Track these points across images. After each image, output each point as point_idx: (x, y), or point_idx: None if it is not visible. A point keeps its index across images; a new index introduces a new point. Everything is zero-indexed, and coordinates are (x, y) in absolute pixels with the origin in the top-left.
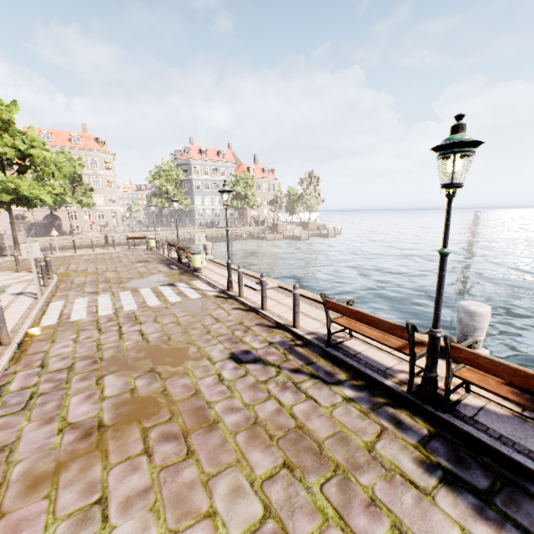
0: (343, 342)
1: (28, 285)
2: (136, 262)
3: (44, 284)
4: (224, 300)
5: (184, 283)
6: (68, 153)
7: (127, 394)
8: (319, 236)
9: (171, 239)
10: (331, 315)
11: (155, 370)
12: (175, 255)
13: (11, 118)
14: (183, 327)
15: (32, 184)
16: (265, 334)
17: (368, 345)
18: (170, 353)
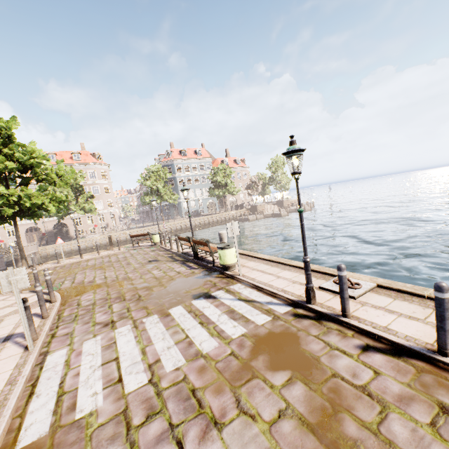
0: None
1: None
2: (146, 263)
3: (42, 316)
4: (318, 325)
5: (223, 290)
6: (70, 167)
7: None
8: (296, 211)
9: (164, 231)
10: None
11: None
12: (184, 249)
13: (11, 132)
14: (323, 439)
15: (35, 195)
16: None
17: None
18: None
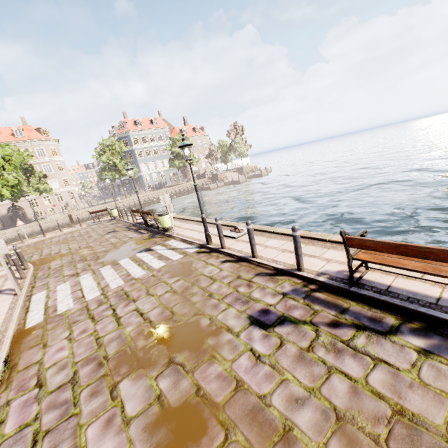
0: (362, 277)
1: (5, 281)
2: (105, 234)
3: (21, 277)
4: (207, 255)
5: (160, 245)
6: (13, 146)
7: (154, 406)
8: (254, 177)
9: (128, 206)
10: (326, 249)
11: (174, 360)
12: (140, 220)
13: None
14: (180, 295)
15: None
16: (271, 284)
17: (391, 275)
18: (182, 332)
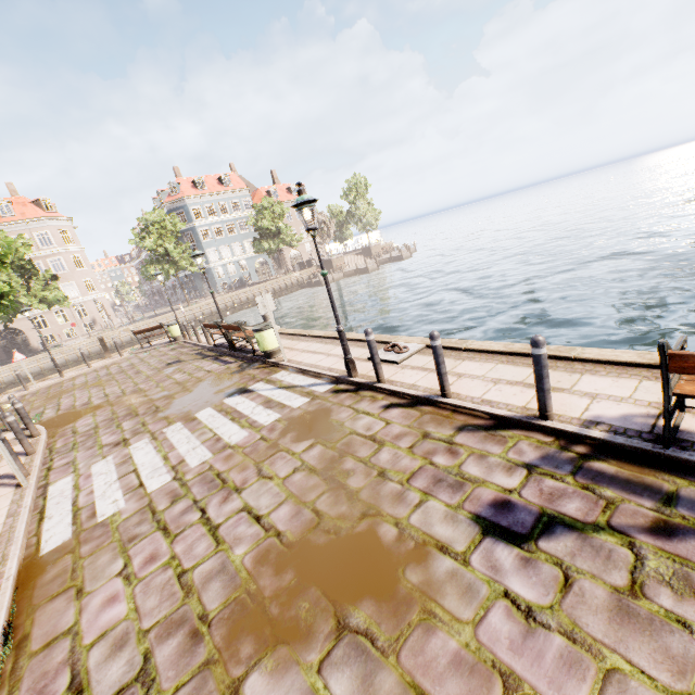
0: (678, 426)
1: None
2: (163, 367)
3: (26, 452)
4: (354, 396)
5: (263, 382)
6: None
7: None
8: (390, 261)
9: (193, 319)
10: (578, 374)
11: (348, 622)
12: (218, 340)
13: None
14: (324, 476)
15: None
16: (495, 447)
17: None
18: (347, 556)
